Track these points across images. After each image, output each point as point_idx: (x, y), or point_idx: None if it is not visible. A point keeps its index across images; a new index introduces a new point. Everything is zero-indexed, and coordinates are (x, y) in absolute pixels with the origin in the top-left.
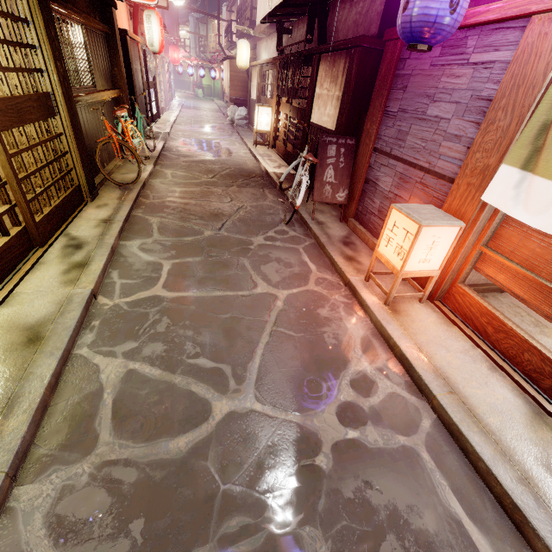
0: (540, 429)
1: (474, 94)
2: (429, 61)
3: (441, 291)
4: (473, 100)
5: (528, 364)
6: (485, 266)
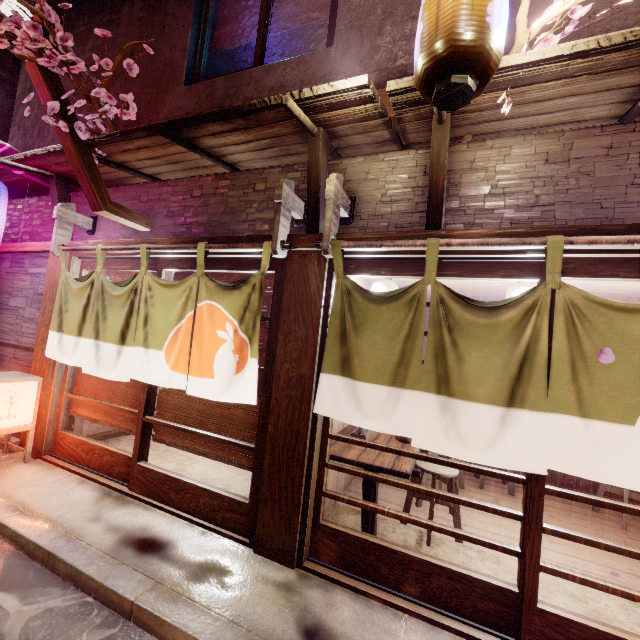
0: (103, 501)
1: (35, 291)
2: (5, 270)
3: (47, 444)
4: (35, 295)
5: (107, 464)
6: (75, 408)
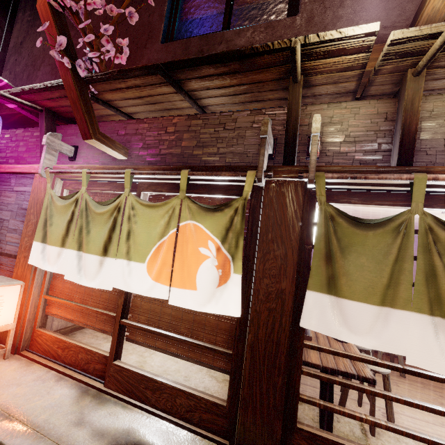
0: (83, 400)
1: (19, 206)
2: None
3: (24, 341)
4: (20, 209)
5: (82, 361)
6: (51, 308)
